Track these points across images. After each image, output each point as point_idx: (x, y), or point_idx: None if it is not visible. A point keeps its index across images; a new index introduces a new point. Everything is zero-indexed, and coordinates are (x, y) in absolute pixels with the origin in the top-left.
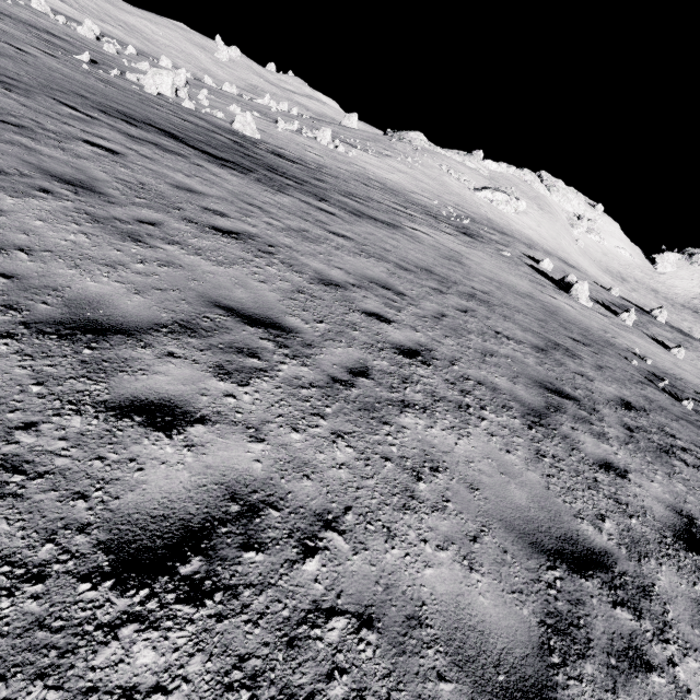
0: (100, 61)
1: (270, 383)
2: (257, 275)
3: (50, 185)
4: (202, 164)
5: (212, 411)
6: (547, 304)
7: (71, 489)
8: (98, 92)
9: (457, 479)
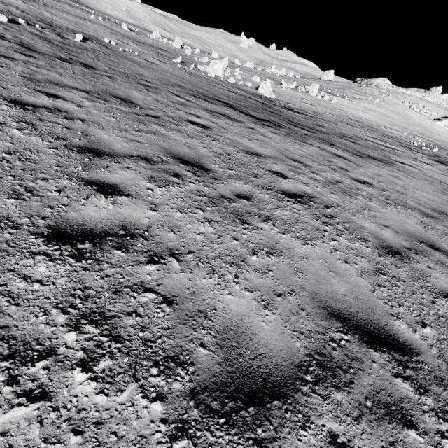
0: (184, 61)
1: None
2: (337, 251)
3: (179, 168)
4: (253, 126)
5: None
6: None
7: None
8: (188, 81)
9: None
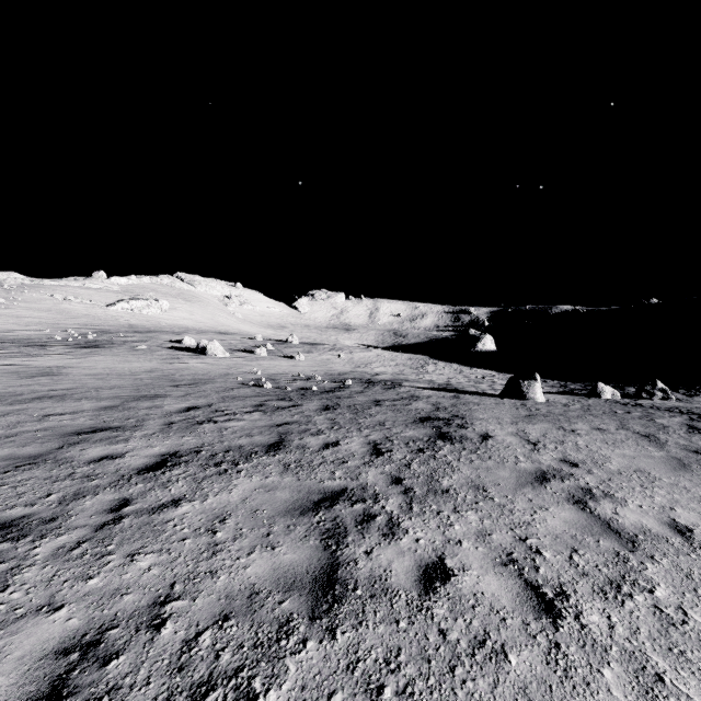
0: None
1: None
2: None
3: None
4: None
5: None
6: (169, 370)
7: None
8: None
9: None
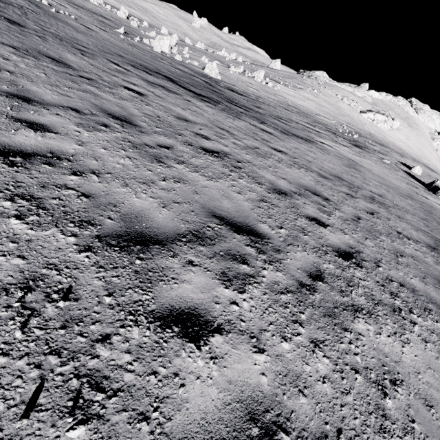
0: (129, 32)
1: (259, 289)
2: (234, 187)
3: (108, 121)
4: (190, 100)
5: (224, 320)
6: (423, 204)
7: (136, 409)
8: (129, 53)
9: (413, 394)
